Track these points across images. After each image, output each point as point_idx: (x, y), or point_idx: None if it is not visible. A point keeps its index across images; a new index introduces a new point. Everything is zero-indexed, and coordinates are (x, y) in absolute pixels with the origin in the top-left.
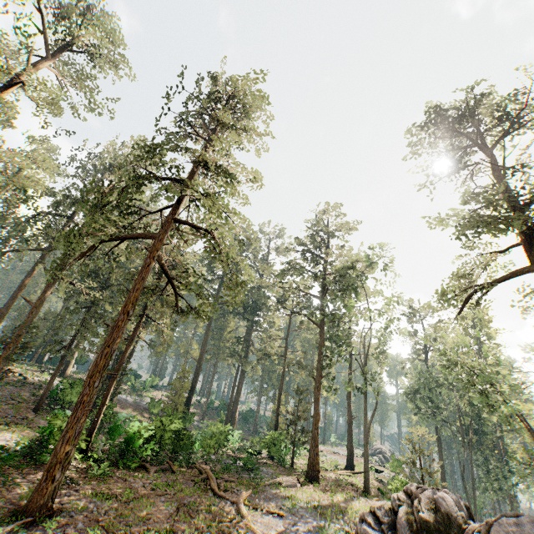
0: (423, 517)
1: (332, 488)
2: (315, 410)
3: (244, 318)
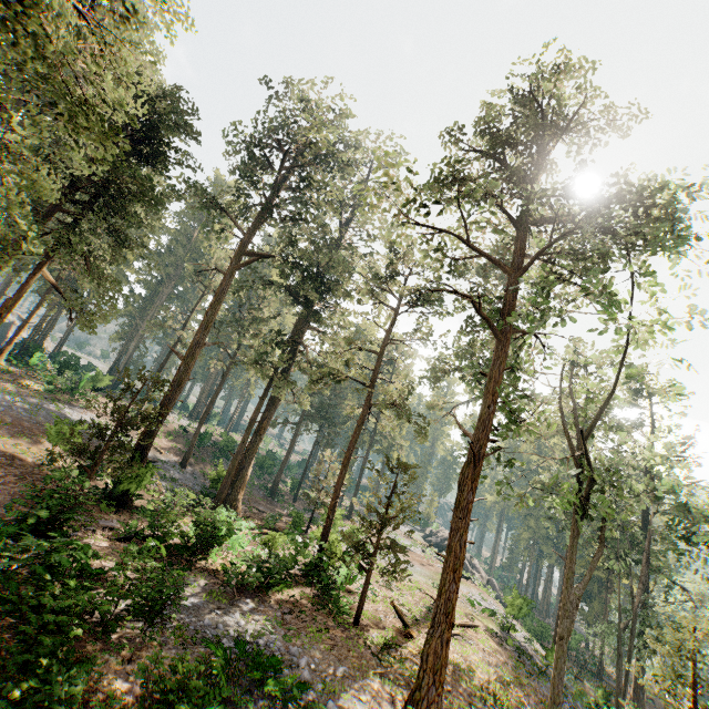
0: None
1: None
2: (459, 534)
3: (294, 302)
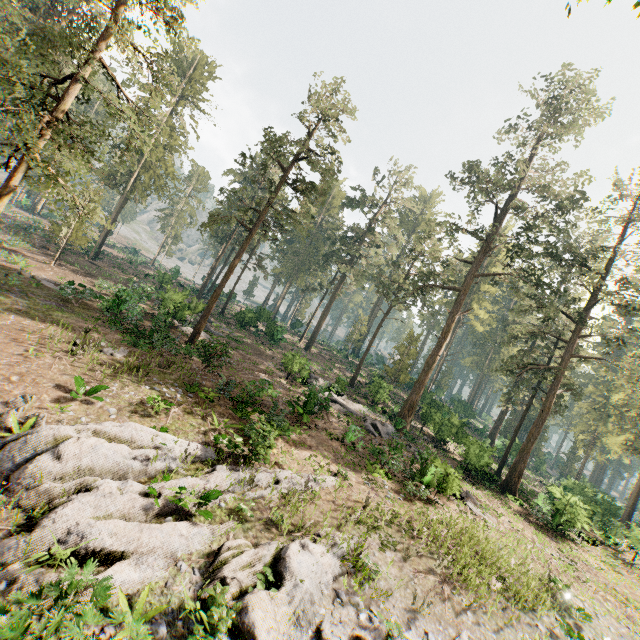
0: None
1: None
2: None
3: None
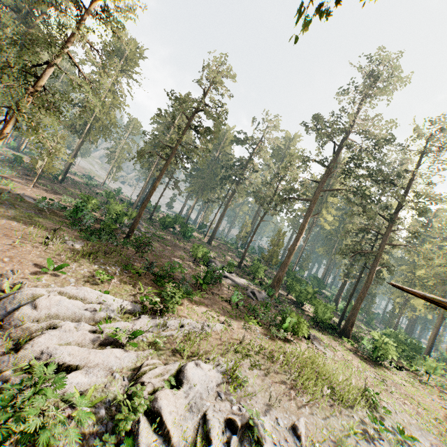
0: None
1: None
2: None
3: None
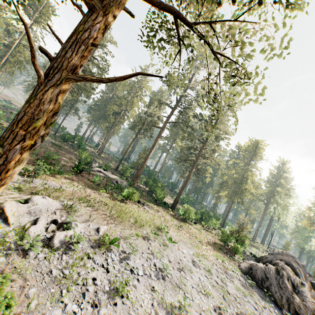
0: (278, 251)
1: (258, 245)
2: (258, 227)
3: None
